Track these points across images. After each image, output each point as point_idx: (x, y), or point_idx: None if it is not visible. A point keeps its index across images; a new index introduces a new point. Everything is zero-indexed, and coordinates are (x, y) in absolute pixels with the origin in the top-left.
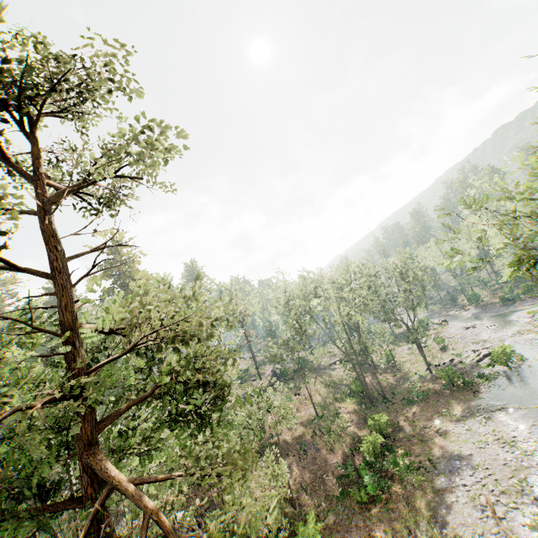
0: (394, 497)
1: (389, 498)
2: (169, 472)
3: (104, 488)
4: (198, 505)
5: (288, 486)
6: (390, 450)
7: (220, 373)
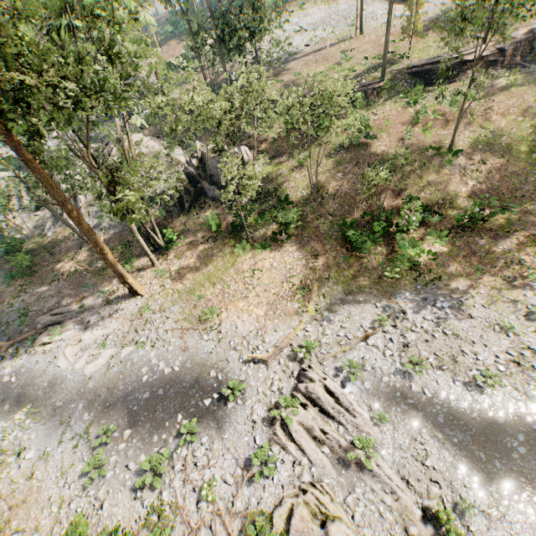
0: (365, 260)
1: (358, 257)
2: (208, 119)
3: (2, 129)
4: (276, 150)
5: (315, 186)
6: (439, 239)
7: (422, 7)
